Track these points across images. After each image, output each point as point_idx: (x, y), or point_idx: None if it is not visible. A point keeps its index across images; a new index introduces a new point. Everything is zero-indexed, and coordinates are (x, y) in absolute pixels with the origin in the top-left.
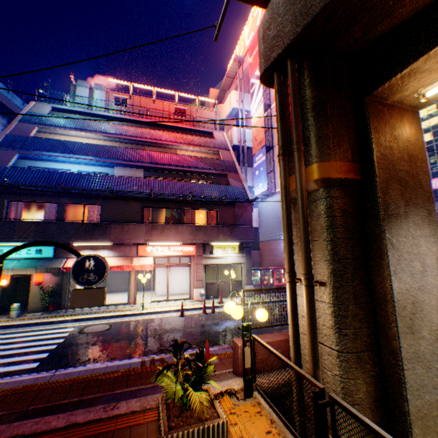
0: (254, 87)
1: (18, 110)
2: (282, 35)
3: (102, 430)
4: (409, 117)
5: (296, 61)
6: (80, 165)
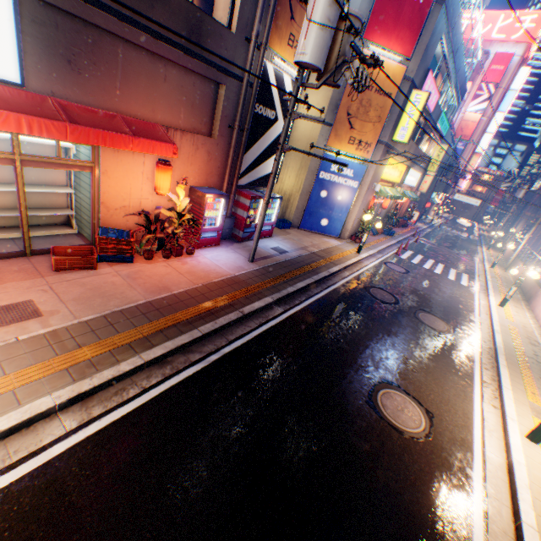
0: (481, 93)
1: None
2: None
3: None
4: None
5: None
6: None
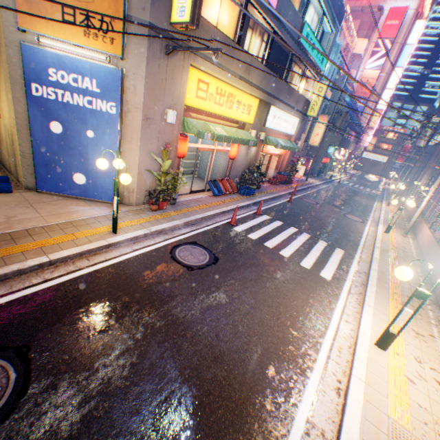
0: (378, 50)
1: None
2: None
3: None
4: None
5: None
6: None
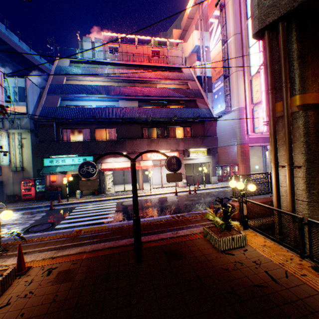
0: (212, 26)
1: (38, 63)
2: (278, 6)
3: (178, 240)
4: None
5: (285, 23)
6: (97, 102)
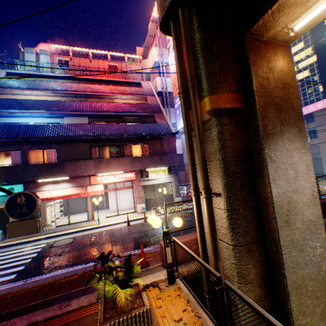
0: (169, 42)
1: None
2: None
3: (56, 324)
4: (282, 51)
5: (186, 9)
6: (36, 118)
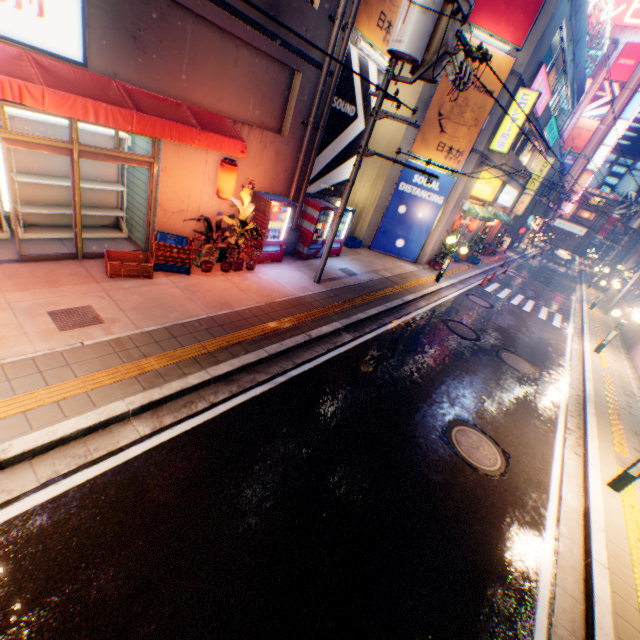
0: (602, 95)
1: None
2: None
3: None
4: None
5: None
6: None
